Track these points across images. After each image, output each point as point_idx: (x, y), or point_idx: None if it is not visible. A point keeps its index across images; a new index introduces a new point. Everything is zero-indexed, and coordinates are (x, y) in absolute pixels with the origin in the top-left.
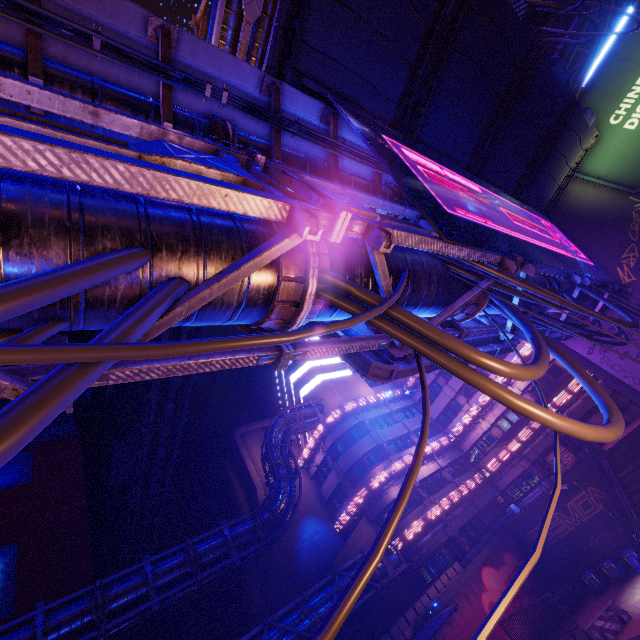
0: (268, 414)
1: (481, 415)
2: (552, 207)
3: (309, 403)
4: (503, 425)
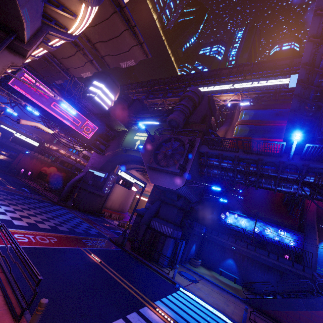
0: None
1: None
2: (123, 133)
3: None
4: None
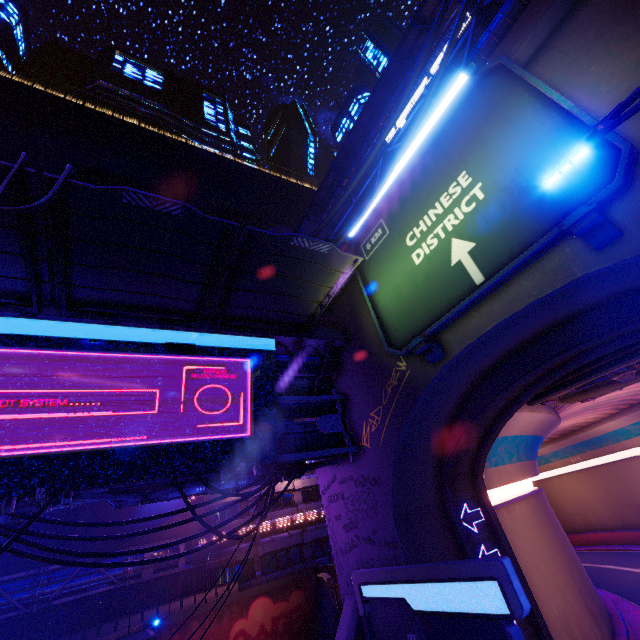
0: None
1: None
2: (353, 312)
3: None
4: None
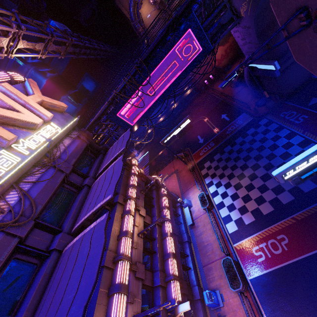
0: None
1: None
2: None
3: None
4: None
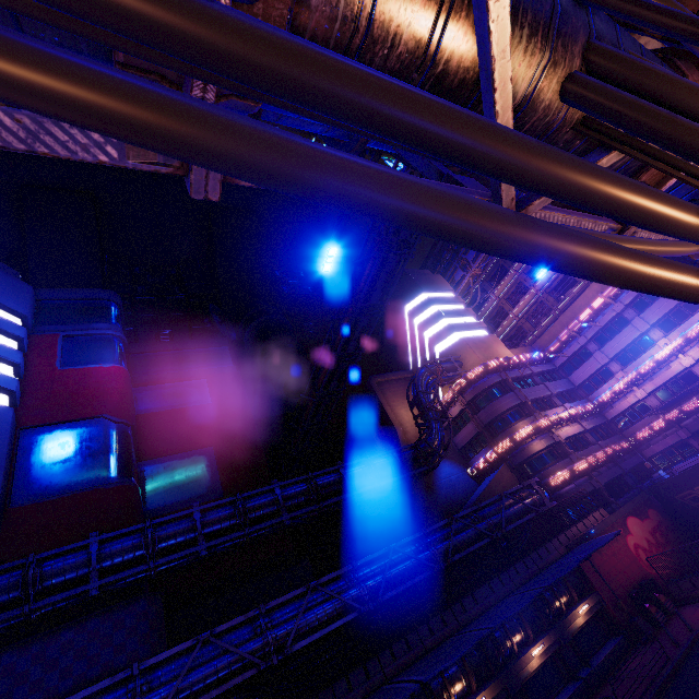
0: (395, 369)
1: (637, 383)
2: None
3: (449, 358)
4: (662, 395)
